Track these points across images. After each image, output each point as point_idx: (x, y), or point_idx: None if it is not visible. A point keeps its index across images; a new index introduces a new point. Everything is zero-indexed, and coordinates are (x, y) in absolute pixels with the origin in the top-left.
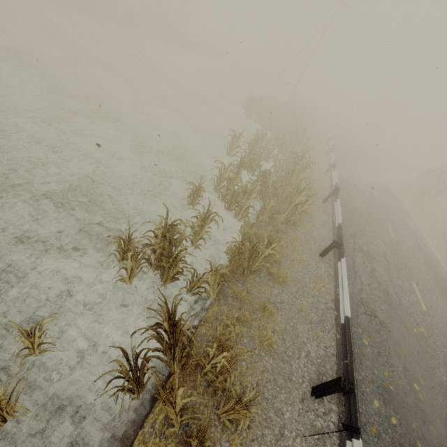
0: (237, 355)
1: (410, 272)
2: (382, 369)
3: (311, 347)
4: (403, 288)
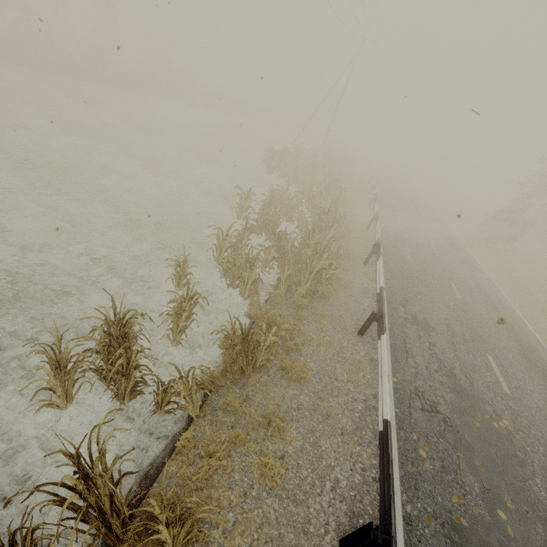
0: (186, 515)
1: (484, 341)
2: (449, 493)
3: (342, 472)
4: (475, 366)
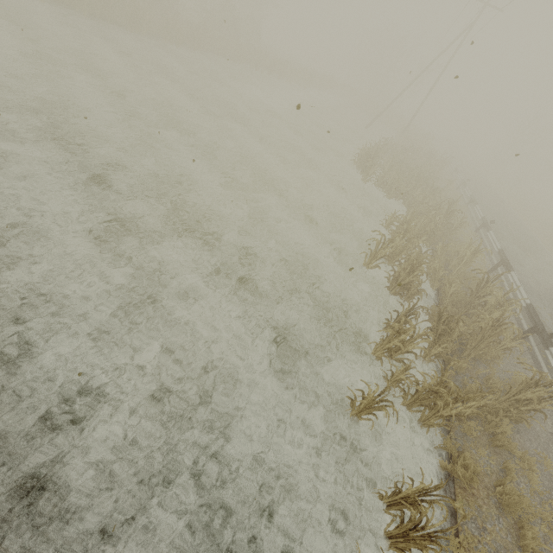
0: None
1: None
2: None
3: None
4: None
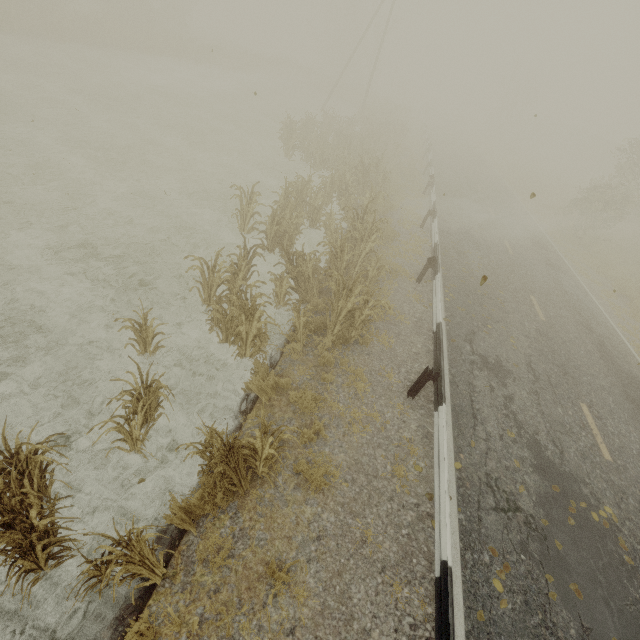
0: None
1: (576, 383)
2: None
3: (382, 638)
4: (565, 424)
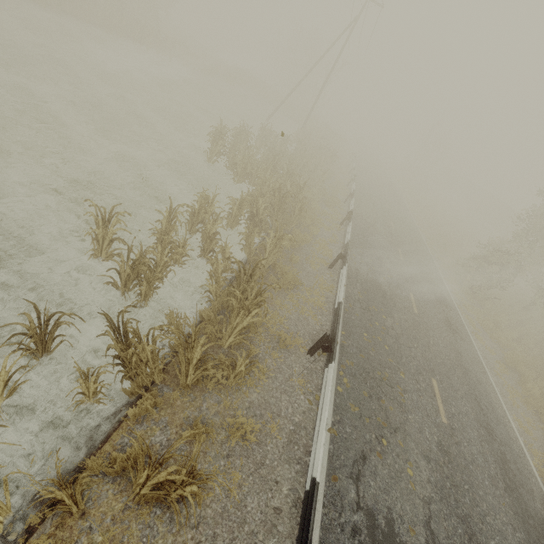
0: None
1: None
2: None
3: None
4: None
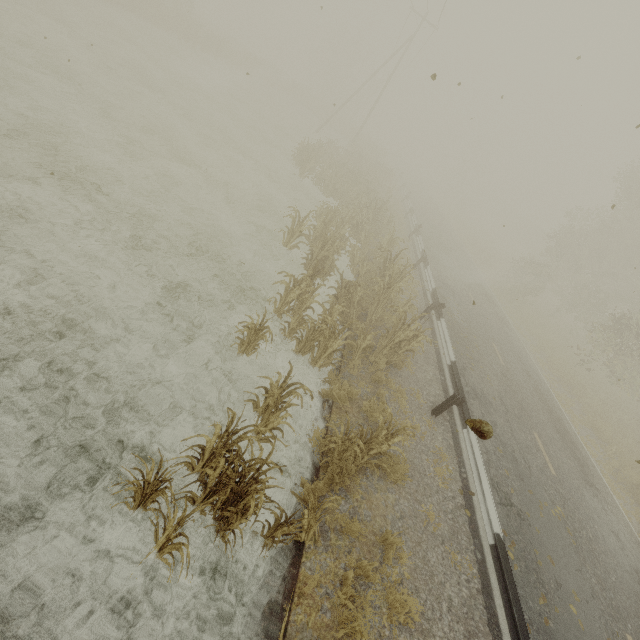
0: None
1: (529, 416)
2: (535, 595)
3: (452, 588)
4: (528, 446)
